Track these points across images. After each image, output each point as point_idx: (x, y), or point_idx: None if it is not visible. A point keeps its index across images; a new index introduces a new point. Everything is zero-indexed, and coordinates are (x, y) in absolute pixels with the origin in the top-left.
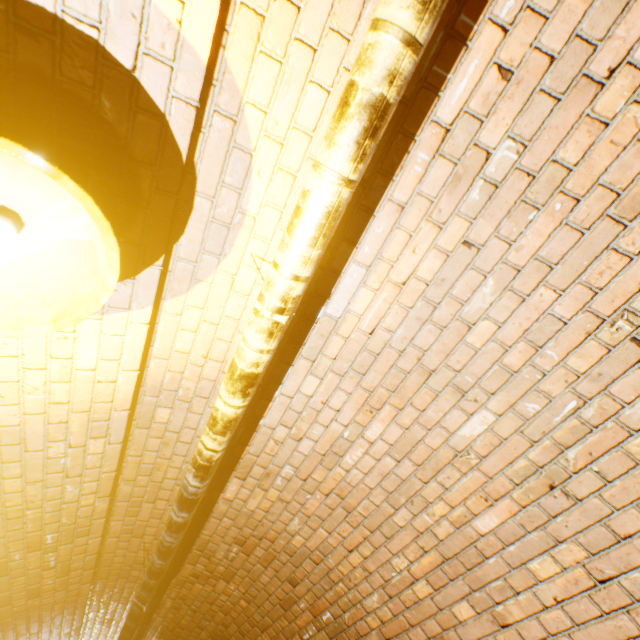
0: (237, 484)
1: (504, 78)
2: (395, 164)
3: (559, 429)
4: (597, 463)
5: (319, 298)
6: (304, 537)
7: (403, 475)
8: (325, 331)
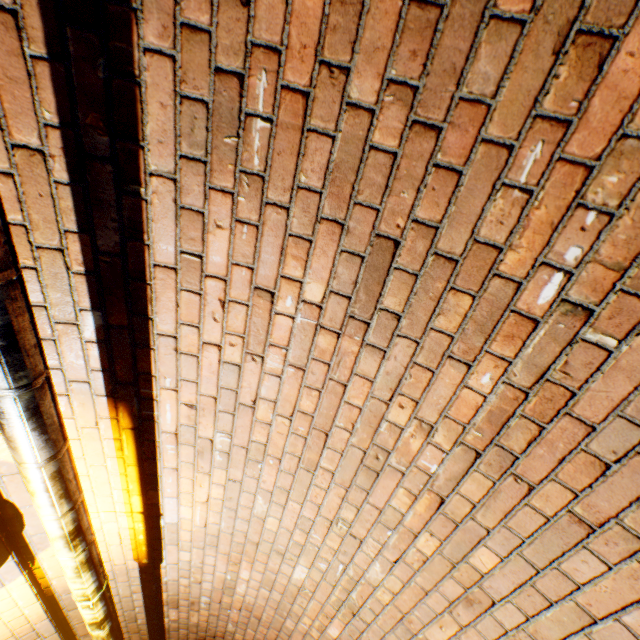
0: (175, 611)
1: (193, 408)
2: (155, 452)
3: (342, 579)
4: (368, 603)
5: (156, 516)
6: (242, 634)
7: (277, 599)
8: (174, 529)
